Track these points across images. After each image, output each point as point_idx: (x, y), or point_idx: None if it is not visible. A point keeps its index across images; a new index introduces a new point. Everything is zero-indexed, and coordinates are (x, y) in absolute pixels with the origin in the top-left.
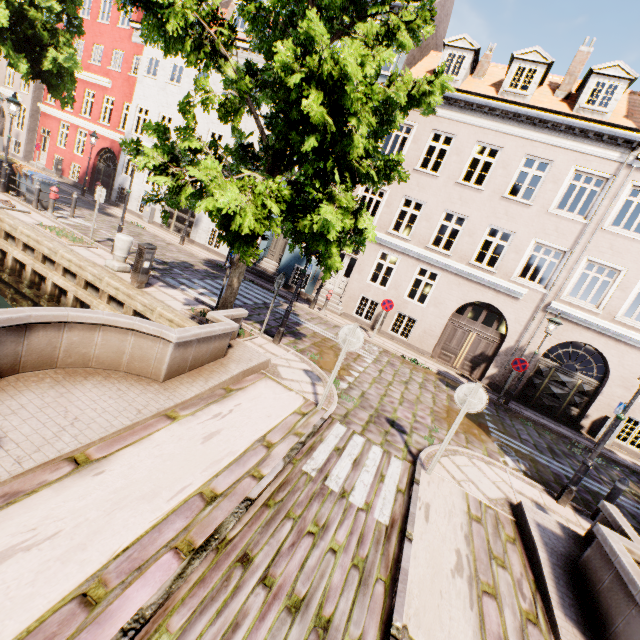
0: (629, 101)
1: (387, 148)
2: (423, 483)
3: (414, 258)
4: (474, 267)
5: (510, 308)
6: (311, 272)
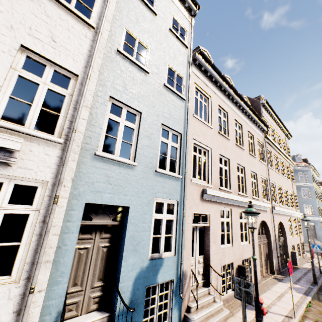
0: None
1: (198, 111)
2: None
3: (236, 206)
4: (254, 199)
5: (267, 218)
6: (169, 280)
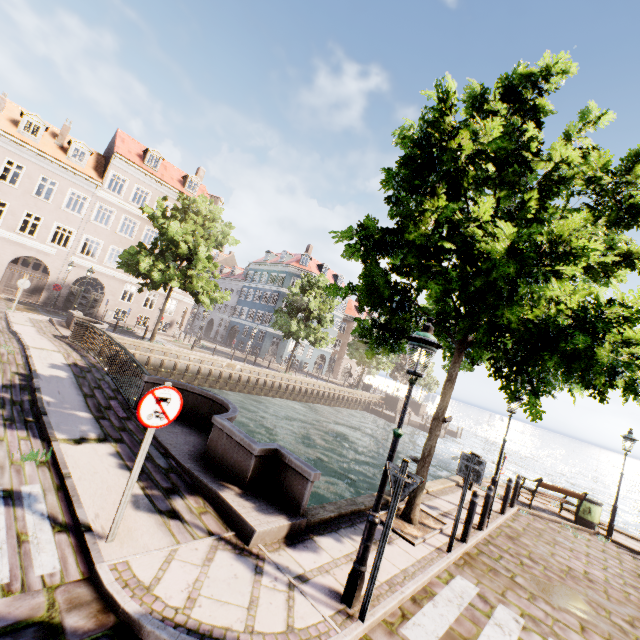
0: (97, 159)
1: None
2: (11, 314)
3: None
4: (20, 235)
5: (49, 260)
6: None
